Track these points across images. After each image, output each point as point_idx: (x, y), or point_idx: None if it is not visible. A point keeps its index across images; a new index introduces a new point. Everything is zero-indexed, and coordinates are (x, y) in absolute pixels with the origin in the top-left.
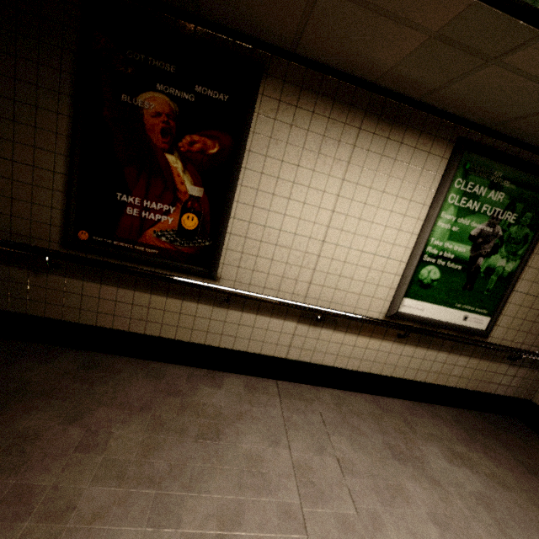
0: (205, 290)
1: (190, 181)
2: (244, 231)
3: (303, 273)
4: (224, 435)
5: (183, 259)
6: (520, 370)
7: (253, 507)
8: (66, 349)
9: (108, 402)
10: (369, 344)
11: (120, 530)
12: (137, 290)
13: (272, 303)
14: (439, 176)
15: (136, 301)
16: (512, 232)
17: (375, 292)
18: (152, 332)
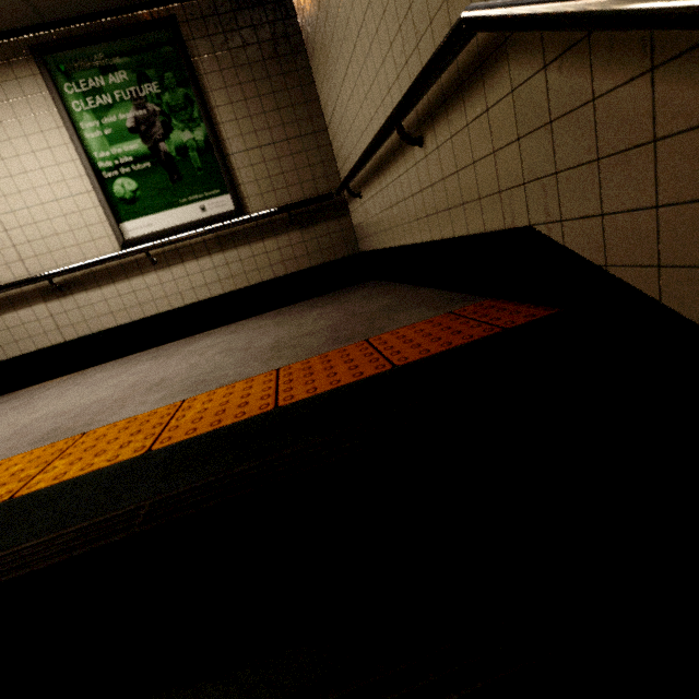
0: None
1: None
2: None
3: (7, 254)
4: None
5: None
6: (317, 228)
7: None
8: None
9: None
10: (133, 286)
11: None
12: None
13: None
14: (47, 94)
15: None
16: (168, 101)
17: (91, 235)
18: None
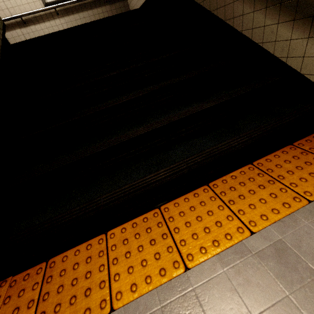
0: None
1: None
2: None
3: (1, 5)
4: None
5: None
6: (116, 4)
7: None
8: None
9: None
10: (51, 24)
11: None
12: None
13: None
14: None
15: None
16: None
17: None
18: None
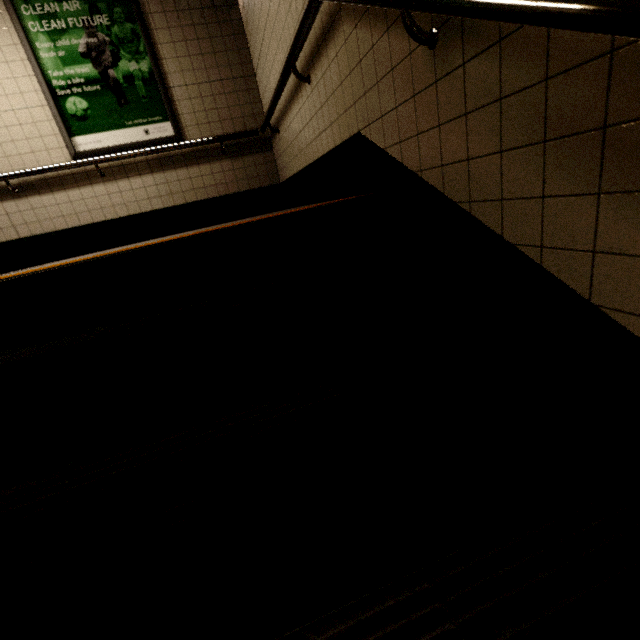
0: None
1: None
2: None
3: None
4: None
5: None
6: (245, 159)
7: None
8: None
9: None
10: (83, 195)
11: None
12: None
13: None
14: (5, 12)
15: None
16: (117, 33)
17: (45, 145)
18: None
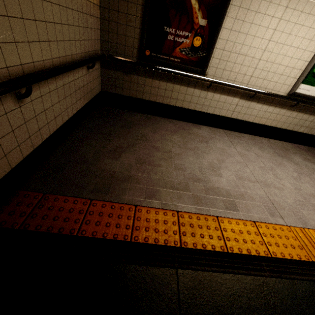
0: (201, 80)
1: (201, 16)
2: (223, 46)
3: (249, 70)
4: (209, 142)
5: (191, 64)
6: None
7: (227, 159)
8: (135, 112)
9: (162, 129)
10: (273, 111)
11: (188, 158)
12: (168, 82)
13: (232, 87)
14: None
15: (166, 88)
16: None
17: (285, 81)
18: (172, 103)
